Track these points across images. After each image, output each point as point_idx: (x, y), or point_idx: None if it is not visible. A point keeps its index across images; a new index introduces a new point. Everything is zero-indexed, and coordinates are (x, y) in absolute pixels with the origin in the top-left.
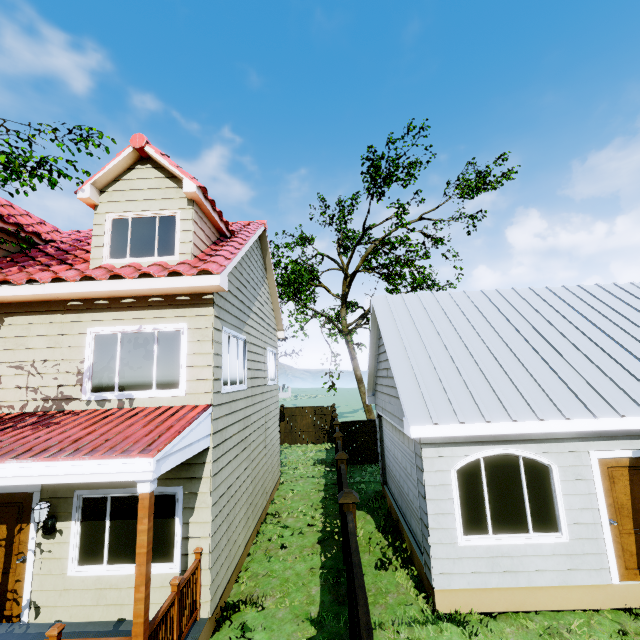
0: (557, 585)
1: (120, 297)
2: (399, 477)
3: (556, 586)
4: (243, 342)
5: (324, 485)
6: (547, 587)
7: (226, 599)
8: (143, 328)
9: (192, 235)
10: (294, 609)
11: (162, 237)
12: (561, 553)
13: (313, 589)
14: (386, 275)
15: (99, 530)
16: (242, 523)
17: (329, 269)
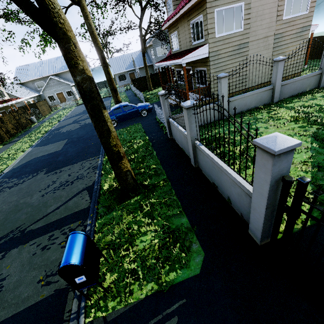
0: None
1: None
2: None
3: None
4: None
5: None
6: None
7: None
8: None
9: None
10: None
11: None
12: None
13: None
14: None
15: None
16: None
17: None
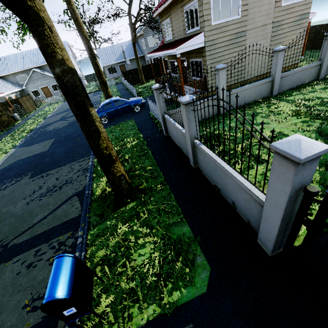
0: None
1: None
2: None
3: None
4: None
5: None
6: None
7: None
8: None
9: None
10: None
11: None
12: None
13: None
14: None
15: None
16: None
17: None
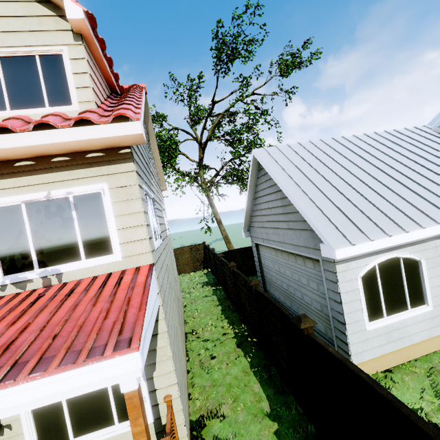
0: (426, 339)
1: (11, 160)
2: (287, 287)
3: (425, 340)
4: (152, 200)
5: (218, 301)
6: (420, 342)
7: (189, 419)
8: (52, 194)
9: (89, 79)
10: (249, 410)
11: (49, 82)
12: (428, 318)
13: (255, 387)
14: (230, 141)
15: (55, 411)
16: (182, 352)
17: (185, 140)
